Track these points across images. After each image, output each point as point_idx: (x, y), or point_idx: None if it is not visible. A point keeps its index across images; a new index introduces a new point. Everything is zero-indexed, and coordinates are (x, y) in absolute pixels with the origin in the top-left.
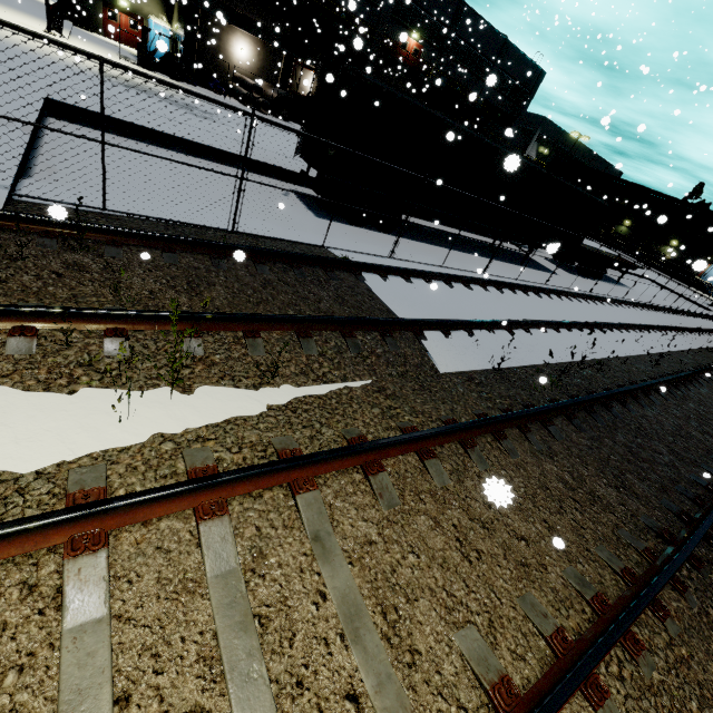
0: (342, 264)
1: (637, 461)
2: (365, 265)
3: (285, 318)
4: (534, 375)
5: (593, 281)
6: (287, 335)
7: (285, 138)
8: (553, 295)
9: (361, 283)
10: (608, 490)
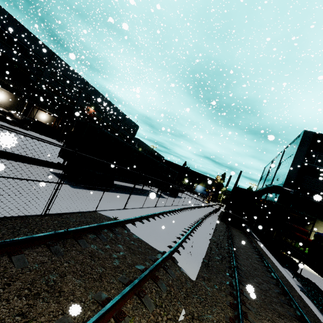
0: (117, 223)
1: (266, 293)
2: (126, 220)
3: (132, 287)
4: (211, 261)
5: (176, 198)
6: (134, 300)
7: (31, 140)
8: (178, 211)
9: (129, 232)
10: (281, 321)
